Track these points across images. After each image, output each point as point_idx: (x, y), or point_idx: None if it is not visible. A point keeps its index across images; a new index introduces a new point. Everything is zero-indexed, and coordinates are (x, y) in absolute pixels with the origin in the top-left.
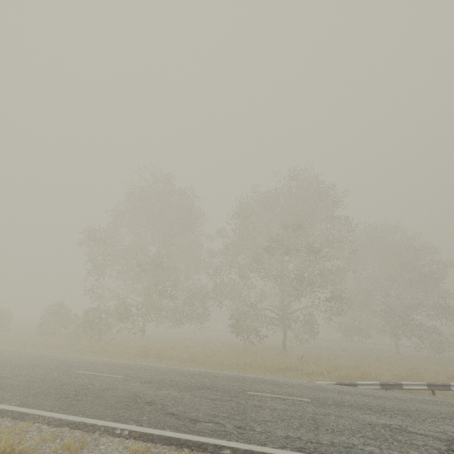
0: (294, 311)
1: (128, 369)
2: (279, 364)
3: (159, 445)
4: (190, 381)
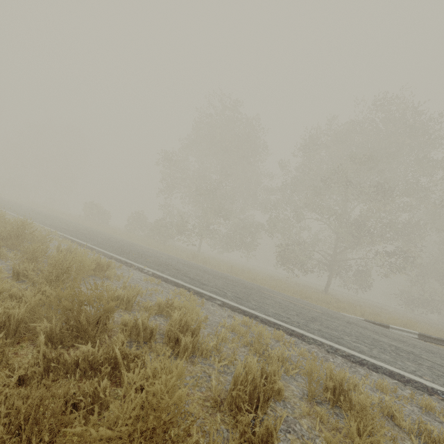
0: (345, 259)
1: (173, 257)
2: (312, 295)
3: (170, 285)
4: (217, 274)
